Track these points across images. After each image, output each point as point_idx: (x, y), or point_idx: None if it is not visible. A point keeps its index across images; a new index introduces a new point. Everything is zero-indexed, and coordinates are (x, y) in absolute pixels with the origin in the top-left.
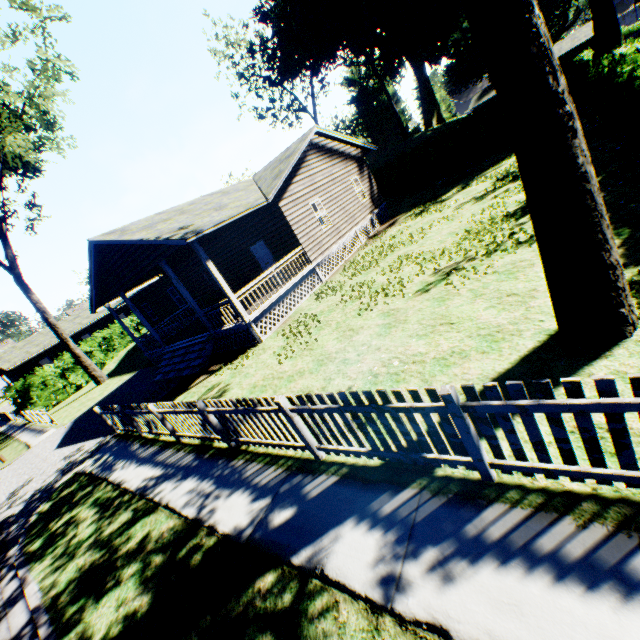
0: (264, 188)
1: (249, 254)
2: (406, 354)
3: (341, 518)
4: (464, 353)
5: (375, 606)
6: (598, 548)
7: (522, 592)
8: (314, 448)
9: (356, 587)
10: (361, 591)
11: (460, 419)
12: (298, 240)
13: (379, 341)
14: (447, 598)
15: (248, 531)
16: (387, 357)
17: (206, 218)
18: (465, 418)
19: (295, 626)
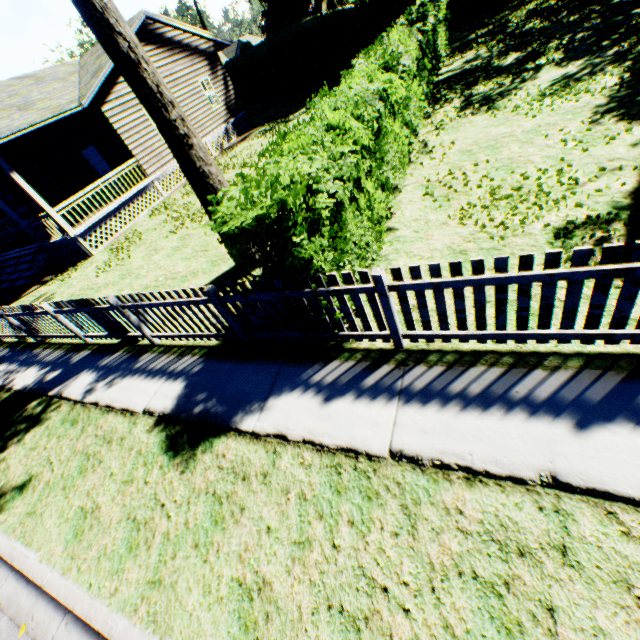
0: (83, 85)
1: (82, 159)
2: (172, 273)
3: (82, 371)
4: (197, 273)
5: (77, 402)
6: (166, 364)
7: (132, 384)
8: (82, 336)
9: (73, 397)
10: (75, 398)
11: (122, 313)
12: (131, 151)
13: (165, 261)
14: (106, 392)
15: (31, 386)
16: (162, 274)
17: (5, 121)
18: (126, 312)
19: (39, 418)
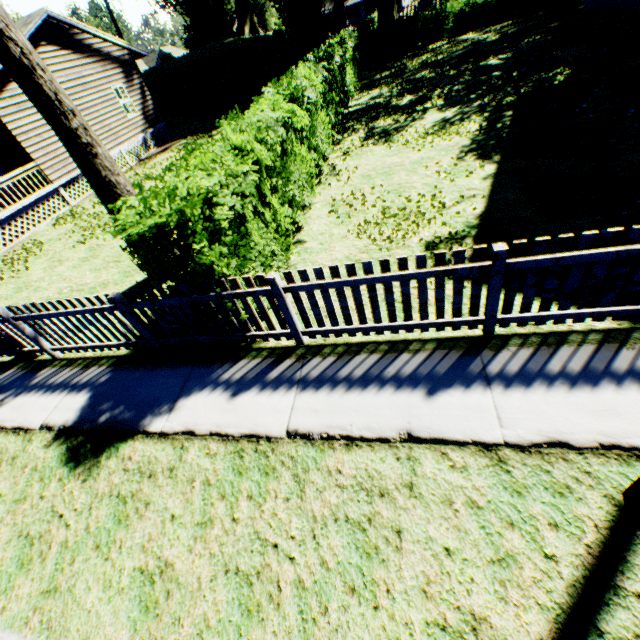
0: None
1: None
2: (79, 284)
3: None
4: (108, 284)
5: None
6: (70, 377)
7: (28, 401)
8: None
9: None
10: None
11: (15, 325)
12: (30, 155)
13: (71, 273)
14: None
15: None
16: (66, 286)
17: None
18: (20, 325)
19: None
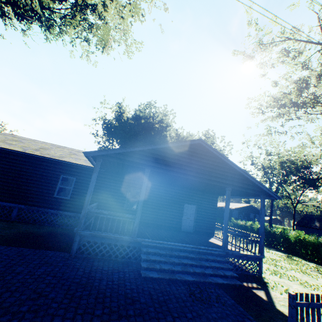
0: None
1: (181, 206)
2: None
3: None
4: None
5: None
6: None
7: None
8: None
9: None
10: None
11: None
12: (215, 219)
13: None
14: None
15: None
16: None
17: None
18: None
19: None
